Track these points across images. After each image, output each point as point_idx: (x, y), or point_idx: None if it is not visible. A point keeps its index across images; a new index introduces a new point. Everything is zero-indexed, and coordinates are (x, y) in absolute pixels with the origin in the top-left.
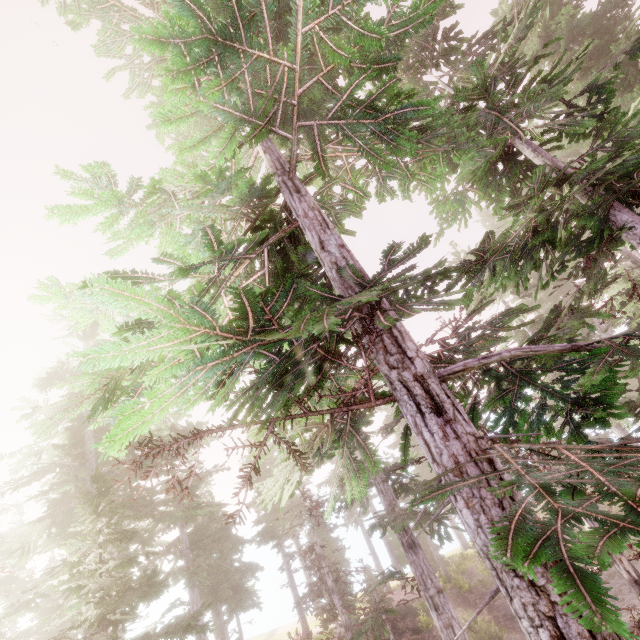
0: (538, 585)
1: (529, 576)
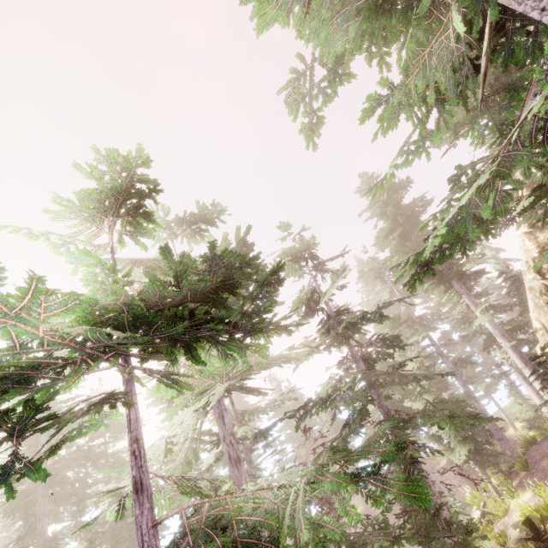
0: None
1: None
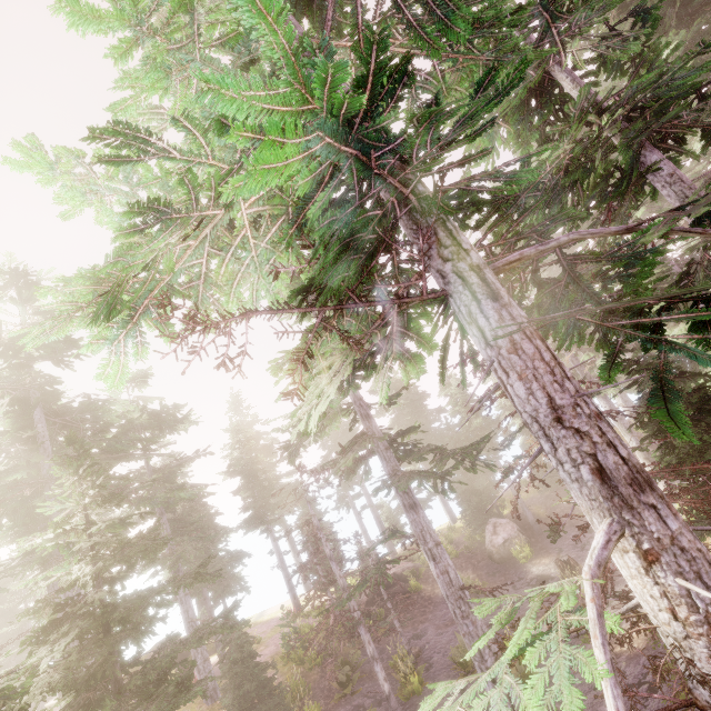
0: (583, 431)
1: (575, 425)
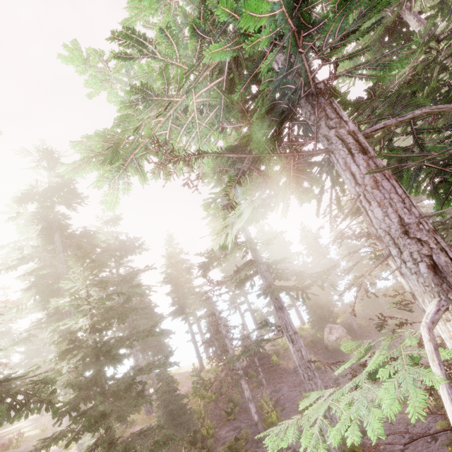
0: (423, 240)
1: (418, 236)
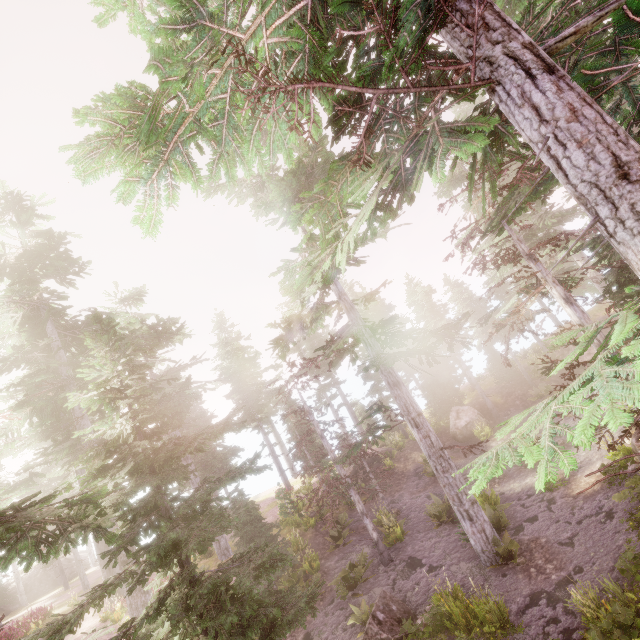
0: None
1: None
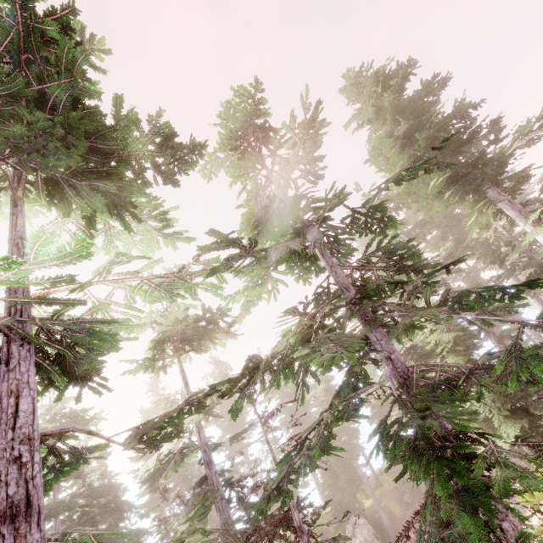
0: None
1: None
